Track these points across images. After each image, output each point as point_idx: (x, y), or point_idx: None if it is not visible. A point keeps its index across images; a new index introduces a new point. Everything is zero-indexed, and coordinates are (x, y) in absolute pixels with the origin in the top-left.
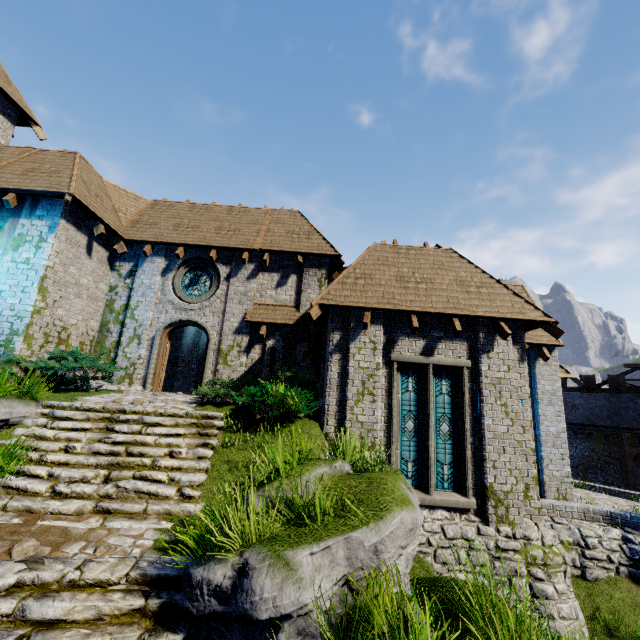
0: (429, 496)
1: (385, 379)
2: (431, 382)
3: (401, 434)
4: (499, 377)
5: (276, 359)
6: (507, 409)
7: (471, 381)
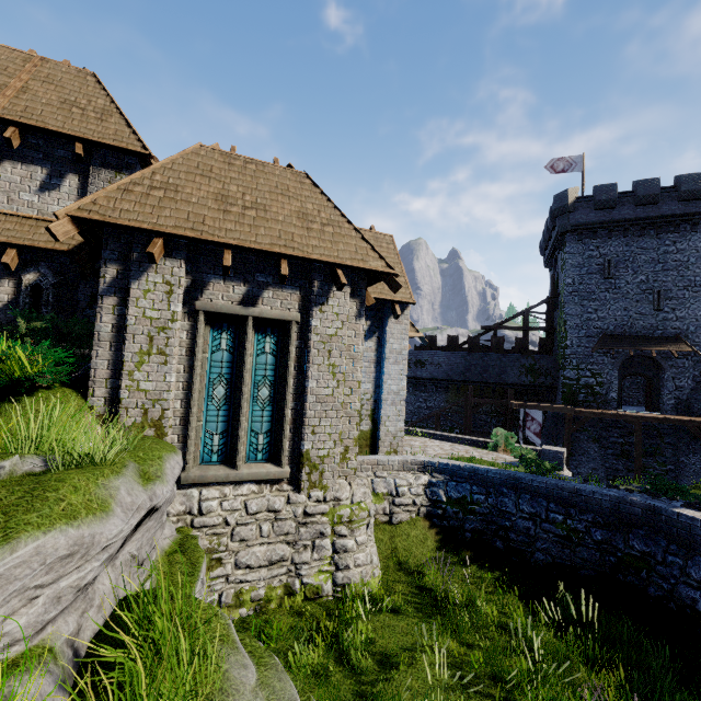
0: (235, 471)
1: (187, 334)
2: (249, 339)
3: (207, 403)
4: (331, 334)
5: (42, 303)
6: (335, 370)
7: (300, 338)
